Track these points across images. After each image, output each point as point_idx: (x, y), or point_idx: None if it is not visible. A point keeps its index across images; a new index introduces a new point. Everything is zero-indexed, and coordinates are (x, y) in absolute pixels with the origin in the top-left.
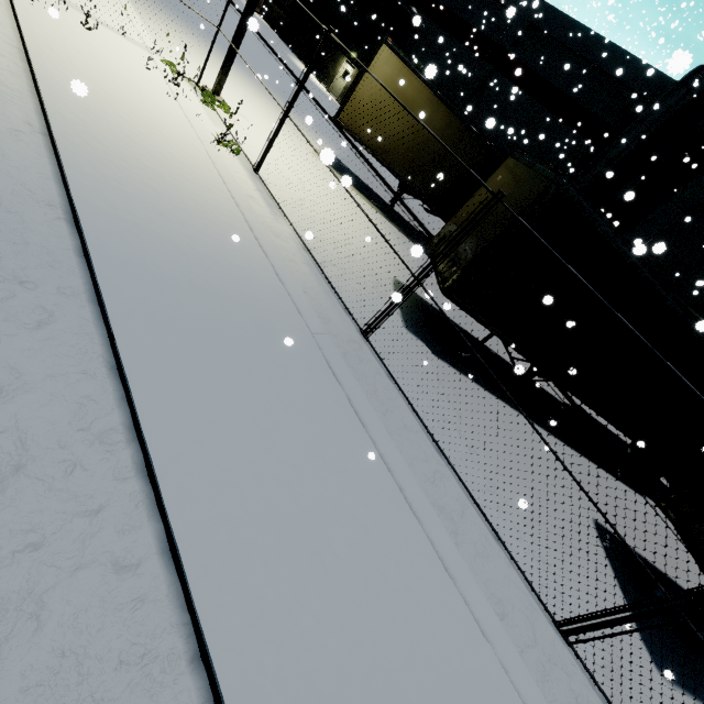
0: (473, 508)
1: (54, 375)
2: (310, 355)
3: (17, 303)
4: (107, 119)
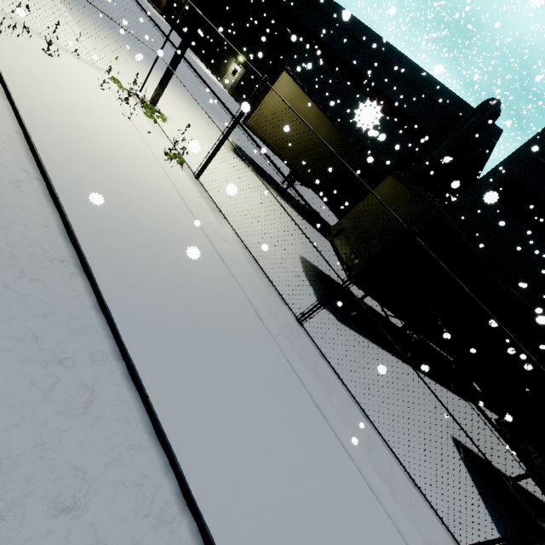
0: (395, 462)
1: (111, 462)
2: (277, 360)
3: (62, 387)
4: (86, 153)
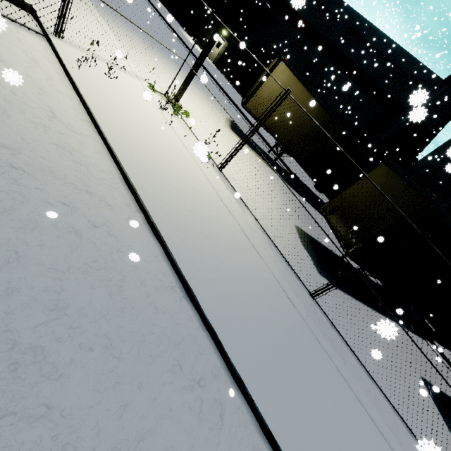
0: (396, 415)
1: None
2: (312, 342)
3: (205, 406)
4: (158, 175)
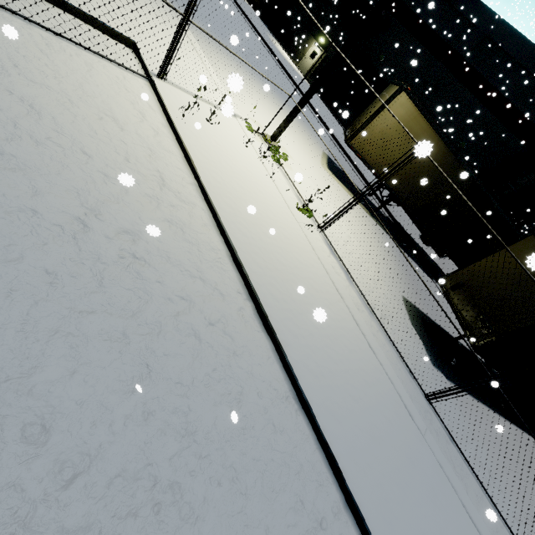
0: None
1: None
2: (433, 466)
3: None
4: (265, 248)
